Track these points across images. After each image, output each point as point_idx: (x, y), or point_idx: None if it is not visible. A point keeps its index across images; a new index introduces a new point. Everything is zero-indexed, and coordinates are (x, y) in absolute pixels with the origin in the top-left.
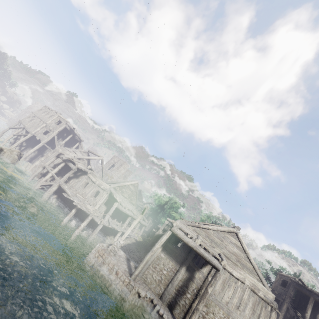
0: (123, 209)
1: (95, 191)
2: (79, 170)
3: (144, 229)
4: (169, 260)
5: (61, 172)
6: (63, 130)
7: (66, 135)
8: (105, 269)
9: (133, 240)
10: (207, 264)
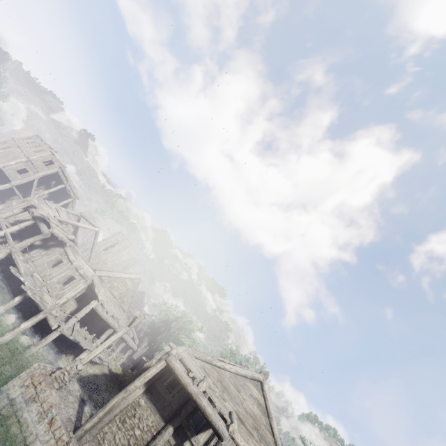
0: (104, 313)
1: (69, 275)
2: (54, 237)
3: (132, 356)
4: (151, 412)
5: (22, 234)
6: (52, 175)
7: (54, 184)
8: (32, 412)
9: (106, 370)
10: (209, 428)
